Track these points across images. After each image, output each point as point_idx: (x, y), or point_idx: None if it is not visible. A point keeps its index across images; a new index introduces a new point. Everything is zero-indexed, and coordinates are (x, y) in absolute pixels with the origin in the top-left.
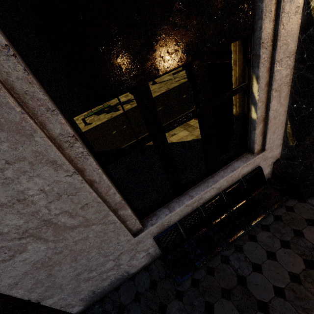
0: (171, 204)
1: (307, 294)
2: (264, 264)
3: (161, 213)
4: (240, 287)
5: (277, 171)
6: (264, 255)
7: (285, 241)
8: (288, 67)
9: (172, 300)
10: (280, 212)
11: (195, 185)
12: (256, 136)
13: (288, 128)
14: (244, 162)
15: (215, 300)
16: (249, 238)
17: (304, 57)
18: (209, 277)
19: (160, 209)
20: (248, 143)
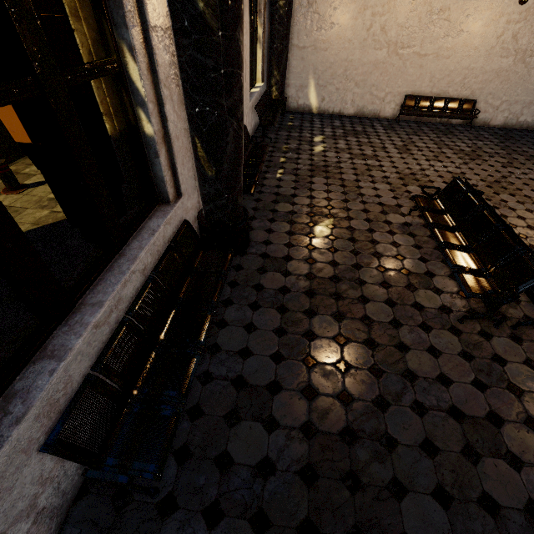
0: (55, 344)
1: (296, 337)
2: (249, 343)
3: (31, 379)
4: (242, 393)
5: (207, 225)
6: (244, 334)
7: (253, 303)
8: (168, 50)
9: (160, 530)
10: (232, 276)
11: (94, 282)
12: (164, 168)
13: (199, 150)
14: (163, 217)
15: (225, 441)
16: (218, 327)
17: (186, 25)
18: (199, 422)
19: (22, 375)
20: (155, 186)
